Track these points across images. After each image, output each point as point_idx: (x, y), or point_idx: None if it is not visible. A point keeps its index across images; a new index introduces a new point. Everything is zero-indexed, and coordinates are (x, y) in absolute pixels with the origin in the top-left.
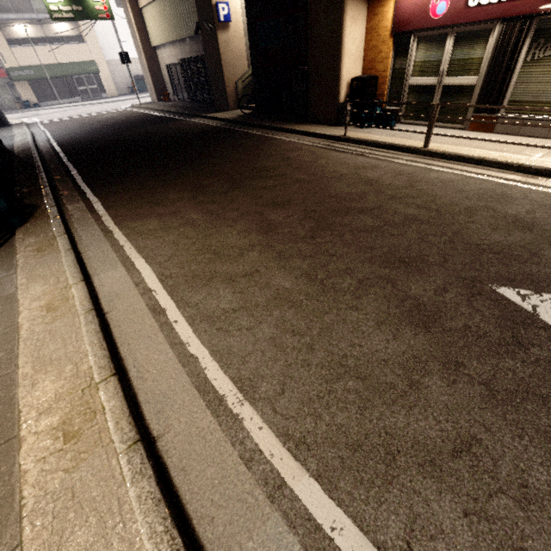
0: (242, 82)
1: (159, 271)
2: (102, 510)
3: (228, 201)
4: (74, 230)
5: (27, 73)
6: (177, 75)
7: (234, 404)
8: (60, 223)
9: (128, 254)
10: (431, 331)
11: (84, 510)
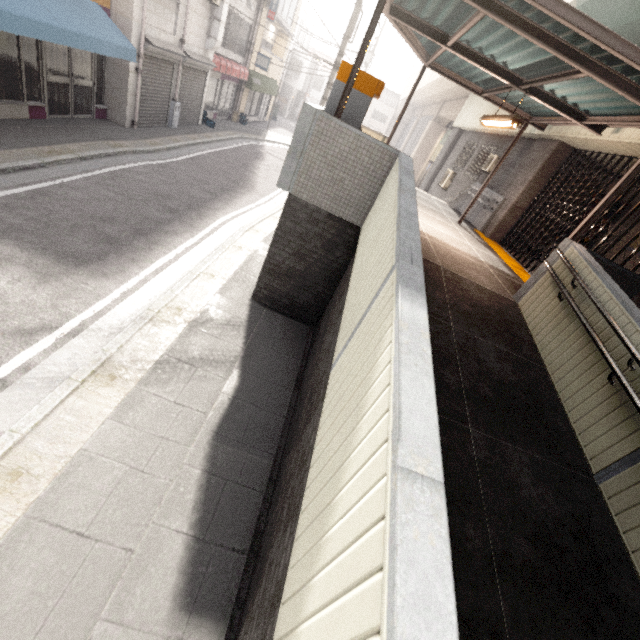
0: None
1: None
2: None
3: None
4: None
5: (258, 83)
6: None
7: None
8: None
9: None
10: None
11: None
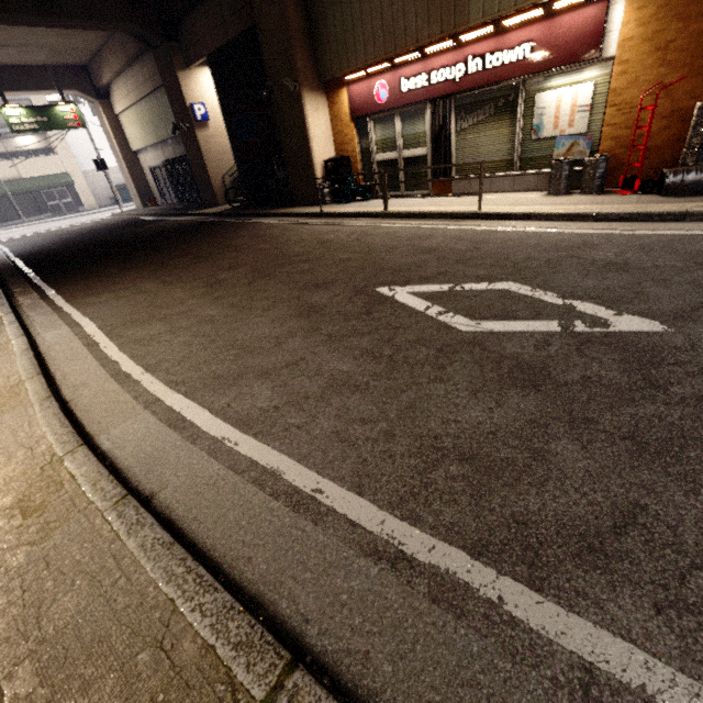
0: (229, 176)
1: (101, 324)
2: (15, 427)
3: (186, 272)
4: (23, 312)
5: None
6: (163, 177)
7: (138, 376)
8: (8, 307)
9: (75, 318)
10: (310, 318)
11: (2, 430)
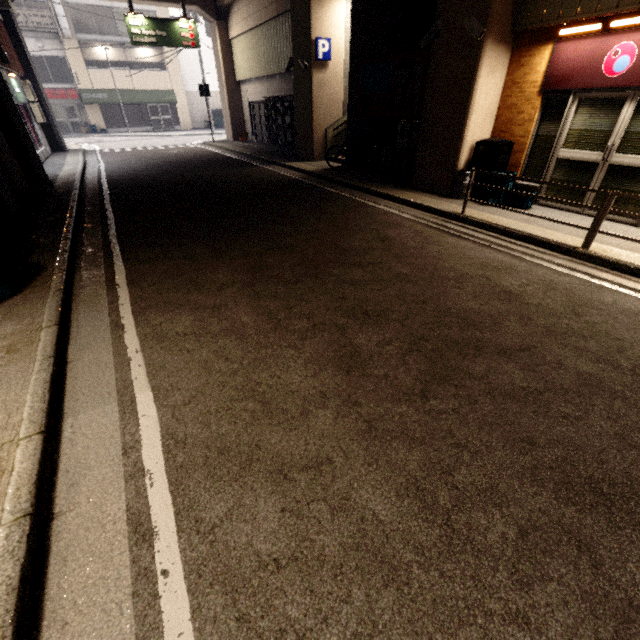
0: (333, 129)
1: (169, 425)
2: None
3: (297, 299)
4: (75, 315)
5: (100, 97)
6: (260, 114)
7: None
8: (59, 303)
9: (133, 377)
10: None
11: None
